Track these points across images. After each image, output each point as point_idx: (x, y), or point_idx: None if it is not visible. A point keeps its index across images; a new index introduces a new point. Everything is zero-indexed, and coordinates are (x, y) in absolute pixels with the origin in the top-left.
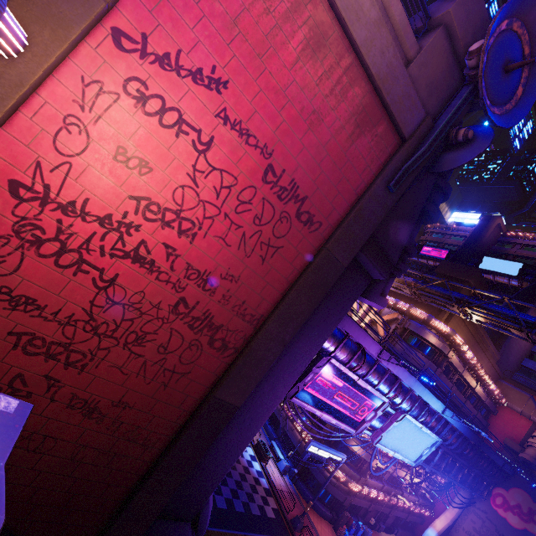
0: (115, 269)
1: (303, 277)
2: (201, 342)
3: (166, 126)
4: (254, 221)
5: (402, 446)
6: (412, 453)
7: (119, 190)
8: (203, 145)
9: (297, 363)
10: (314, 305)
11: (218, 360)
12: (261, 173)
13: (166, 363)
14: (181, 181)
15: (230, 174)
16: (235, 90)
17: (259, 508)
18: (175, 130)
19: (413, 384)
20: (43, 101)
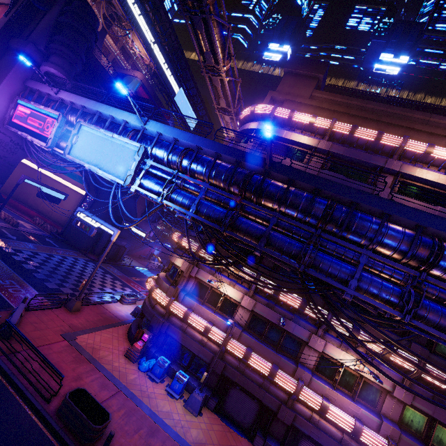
0: None
1: None
2: None
3: None
4: None
5: (99, 160)
6: (117, 169)
7: None
8: None
9: None
10: None
11: None
12: None
13: None
14: None
15: None
16: None
17: (56, 288)
18: None
19: (94, 106)
20: None
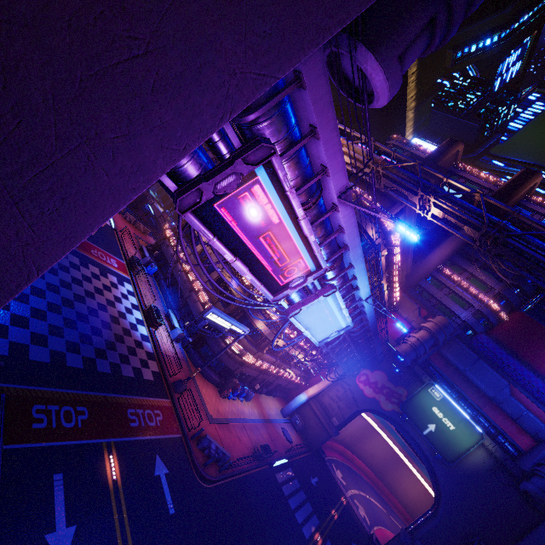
0: None
1: None
2: None
3: None
4: None
5: (315, 325)
6: (321, 334)
7: None
8: None
9: (204, 96)
10: None
11: None
12: None
13: None
14: None
15: None
16: None
17: (133, 370)
18: None
19: (357, 258)
20: None
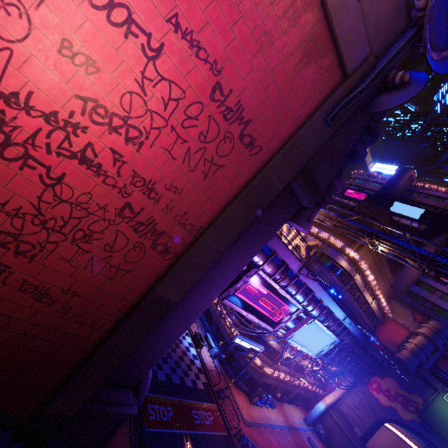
0: (62, 168)
1: (241, 196)
2: (144, 245)
3: (114, 24)
4: (199, 137)
5: (308, 343)
6: (315, 348)
7: (64, 87)
8: (152, 51)
9: (230, 271)
10: (248, 222)
11: (159, 262)
12: (209, 90)
13: (112, 260)
14: (129, 86)
15: (179, 87)
16: None
17: (192, 382)
18: (124, 29)
19: (323, 297)
20: None
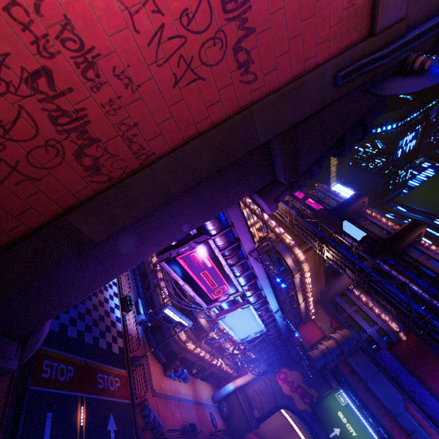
0: None
1: (214, 130)
2: (64, 148)
3: None
4: (181, 17)
5: (237, 327)
6: (242, 334)
7: None
8: None
9: (177, 228)
10: (214, 168)
11: (83, 181)
12: None
13: (4, 151)
14: None
15: None
16: None
17: (107, 344)
18: None
19: (265, 285)
20: None
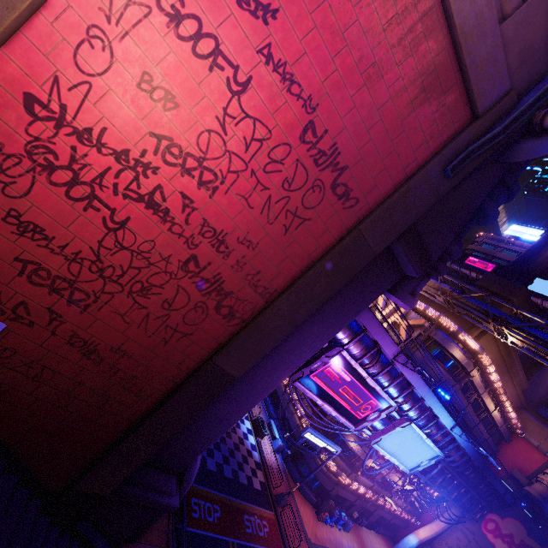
0: (127, 211)
1: (327, 257)
2: (207, 306)
3: (199, 56)
4: (283, 185)
5: (400, 453)
6: (409, 461)
7: (140, 124)
8: (238, 85)
9: (306, 347)
10: (334, 289)
11: (222, 327)
12: (300, 130)
13: (169, 319)
14: (208, 124)
15: (264, 125)
16: (285, 22)
17: (247, 478)
18: (209, 62)
19: (425, 394)
20: (67, 4)
